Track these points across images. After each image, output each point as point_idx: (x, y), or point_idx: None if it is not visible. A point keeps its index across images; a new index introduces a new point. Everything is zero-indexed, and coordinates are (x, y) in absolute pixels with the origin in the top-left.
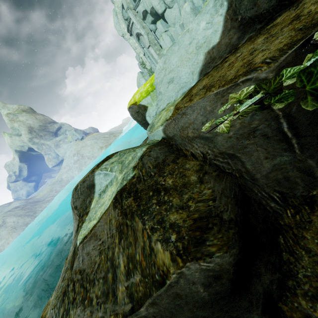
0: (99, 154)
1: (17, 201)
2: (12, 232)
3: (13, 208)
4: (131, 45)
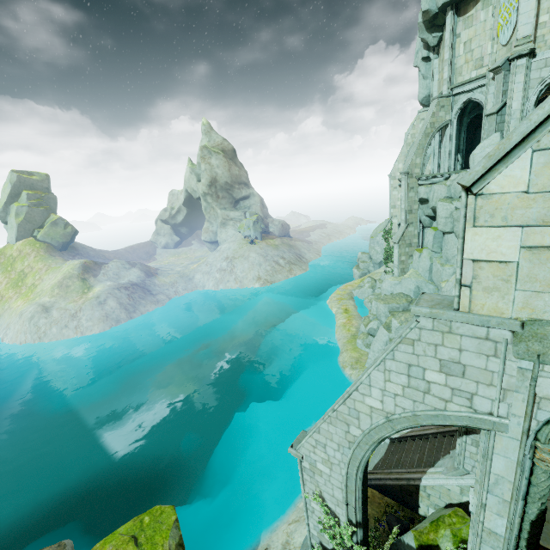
0: (249, 286)
1: (138, 269)
2: (102, 320)
3: (124, 286)
4: (390, 198)
